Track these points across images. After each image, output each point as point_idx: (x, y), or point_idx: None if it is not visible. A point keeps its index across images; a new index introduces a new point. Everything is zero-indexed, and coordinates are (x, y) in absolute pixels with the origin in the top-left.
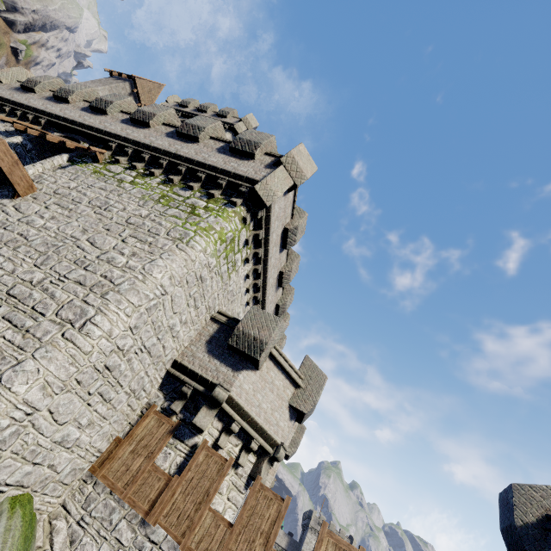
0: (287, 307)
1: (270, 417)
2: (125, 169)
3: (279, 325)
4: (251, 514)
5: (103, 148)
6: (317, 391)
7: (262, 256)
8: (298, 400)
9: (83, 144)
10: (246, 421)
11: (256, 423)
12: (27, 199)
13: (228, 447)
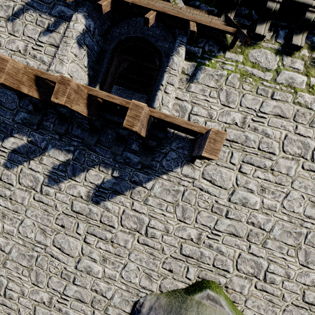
0: None
1: None
2: (278, 55)
3: None
4: None
5: (207, 1)
6: None
7: None
8: None
9: (175, 1)
10: None
11: None
12: (206, 161)
13: None
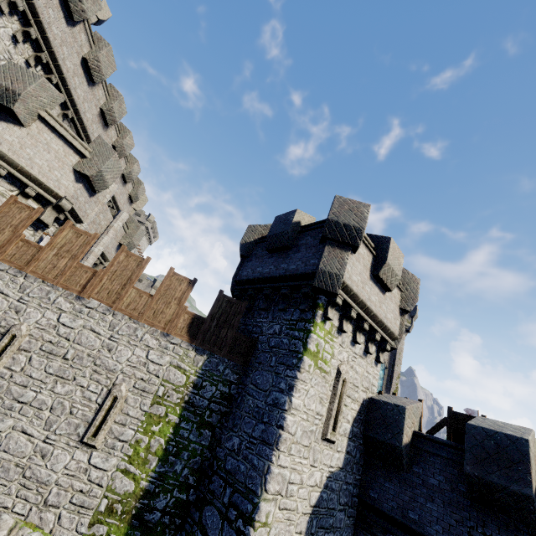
0: (119, 118)
1: (48, 173)
2: None
3: (38, 82)
4: (4, 216)
5: None
6: (103, 161)
7: (28, 14)
8: (82, 166)
9: None
10: (16, 170)
11: (29, 173)
12: None
13: (0, 189)
